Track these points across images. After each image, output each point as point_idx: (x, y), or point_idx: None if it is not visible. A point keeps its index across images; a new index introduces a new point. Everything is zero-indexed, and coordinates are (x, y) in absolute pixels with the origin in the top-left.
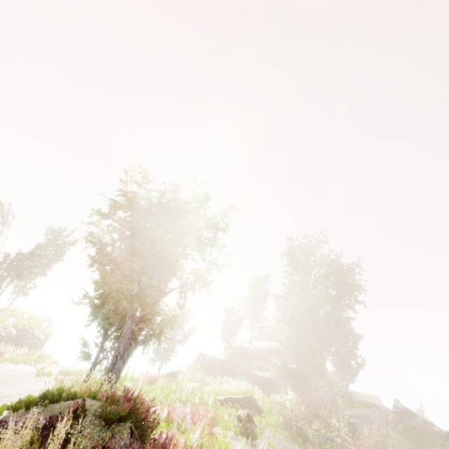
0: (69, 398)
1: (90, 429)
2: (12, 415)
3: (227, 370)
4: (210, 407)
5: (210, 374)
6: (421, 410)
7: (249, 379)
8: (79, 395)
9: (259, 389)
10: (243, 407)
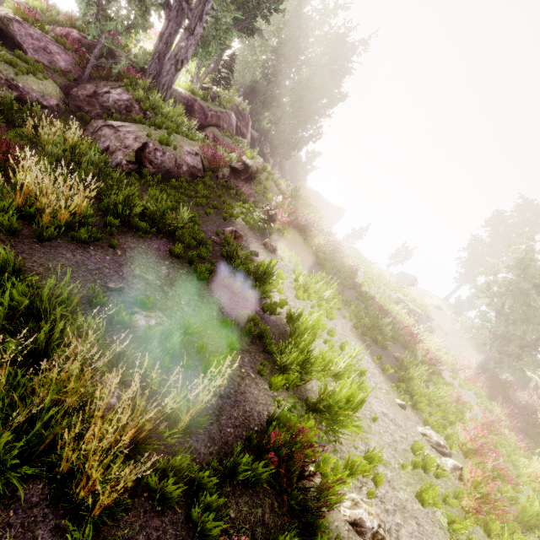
0: None
1: None
2: None
3: None
4: None
5: None
6: (366, 230)
7: None
8: None
9: None
10: None
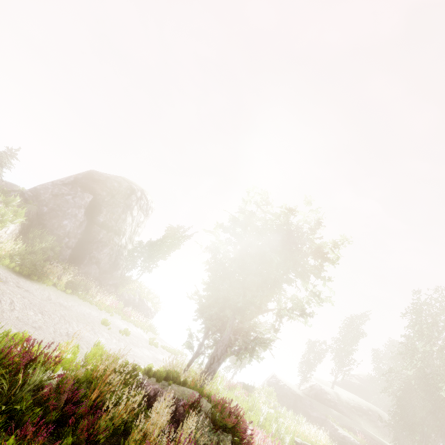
0: (180, 382)
1: (207, 429)
2: (147, 380)
3: (301, 407)
4: None
5: (281, 403)
6: None
7: (326, 431)
8: (188, 383)
9: None
10: None
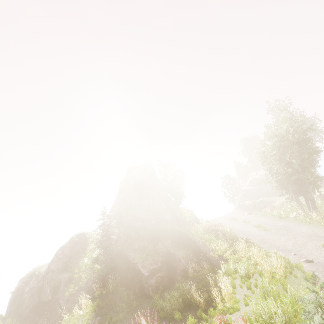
0: None
1: None
2: None
3: (262, 191)
4: (321, 203)
5: (255, 197)
6: None
7: (284, 190)
8: None
9: (292, 192)
10: (321, 198)
